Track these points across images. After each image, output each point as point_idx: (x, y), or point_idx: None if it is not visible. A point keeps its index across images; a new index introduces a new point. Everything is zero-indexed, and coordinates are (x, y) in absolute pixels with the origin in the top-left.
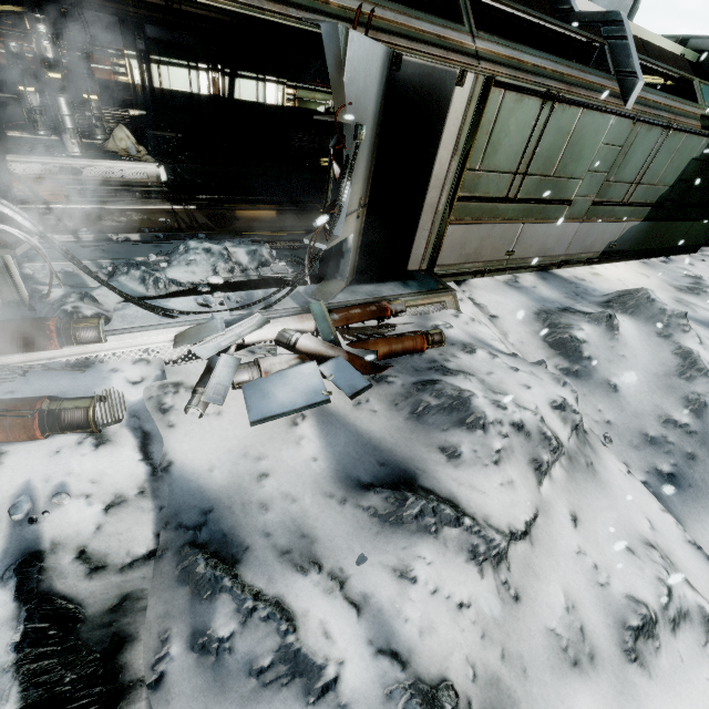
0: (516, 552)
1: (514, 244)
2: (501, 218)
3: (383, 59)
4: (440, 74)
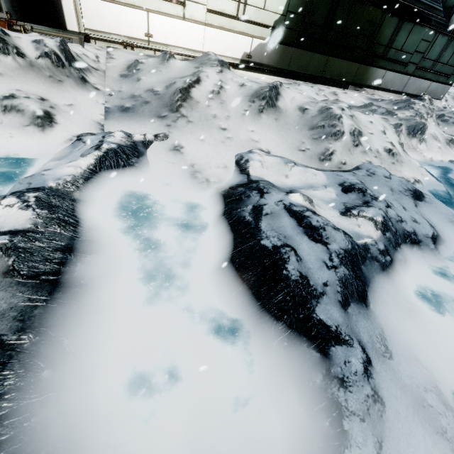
0: None
1: (148, 28)
2: (125, 2)
3: None
4: None
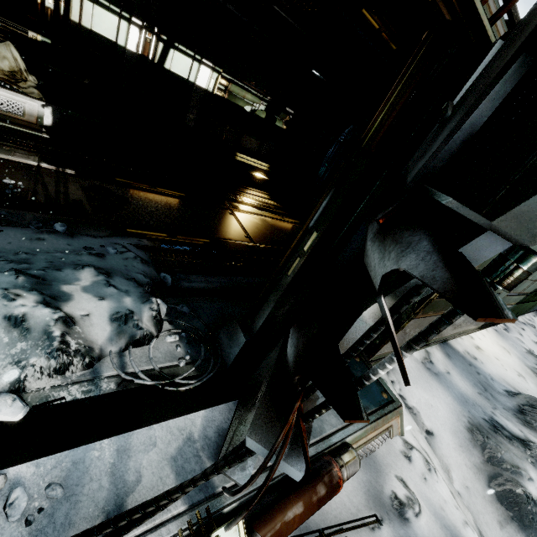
0: None
1: None
2: None
3: None
4: None
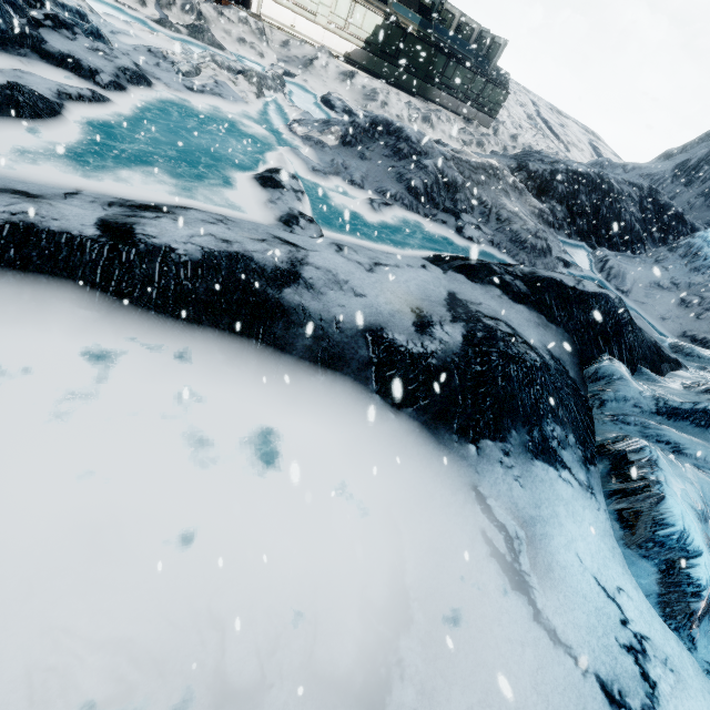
0: (225, 20)
1: (294, 23)
2: (285, 6)
3: None
4: None
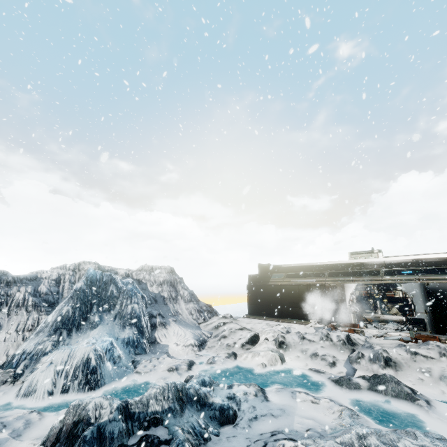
0: (420, 357)
1: None
2: None
3: (419, 285)
4: (443, 284)
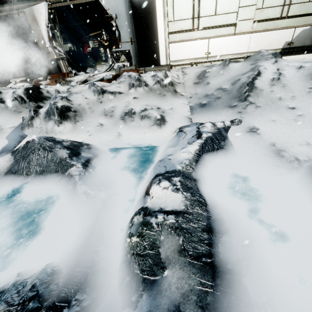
0: (108, 96)
1: (208, 49)
2: (194, 38)
3: None
4: None
